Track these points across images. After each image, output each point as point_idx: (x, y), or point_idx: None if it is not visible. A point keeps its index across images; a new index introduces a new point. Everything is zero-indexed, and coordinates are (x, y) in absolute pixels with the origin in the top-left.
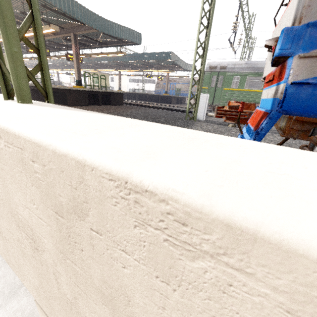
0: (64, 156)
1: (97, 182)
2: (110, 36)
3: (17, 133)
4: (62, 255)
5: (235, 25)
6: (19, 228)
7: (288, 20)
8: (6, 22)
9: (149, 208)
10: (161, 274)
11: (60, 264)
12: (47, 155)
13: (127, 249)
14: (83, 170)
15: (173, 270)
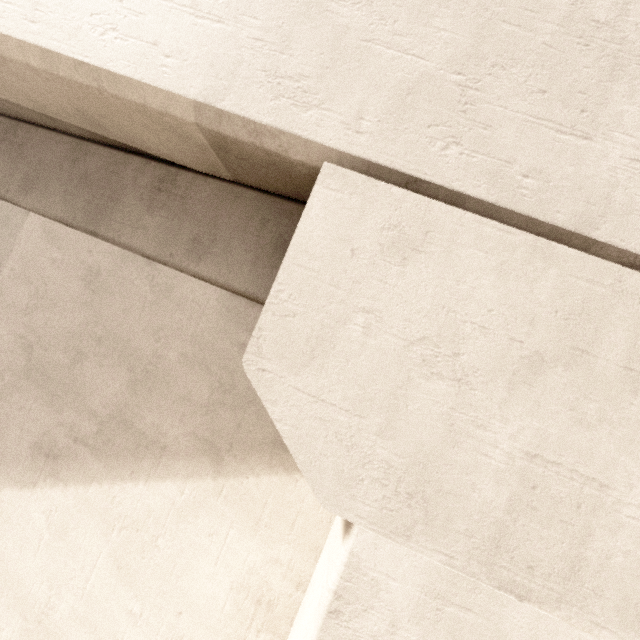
0: None
1: None
2: None
3: None
4: None
5: None
6: None
7: None
8: None
9: None
10: None
11: None
12: None
13: None
14: None
15: None
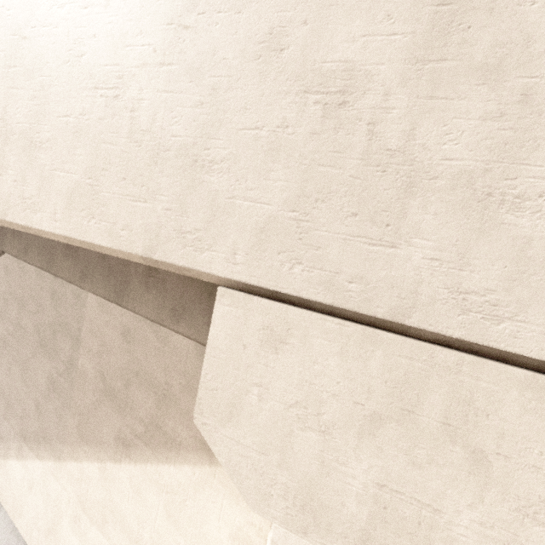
0: None
1: None
2: None
3: None
4: (417, 65)
5: None
6: (304, 95)
7: None
8: None
9: None
10: None
11: (402, 87)
12: None
13: None
14: None
15: None
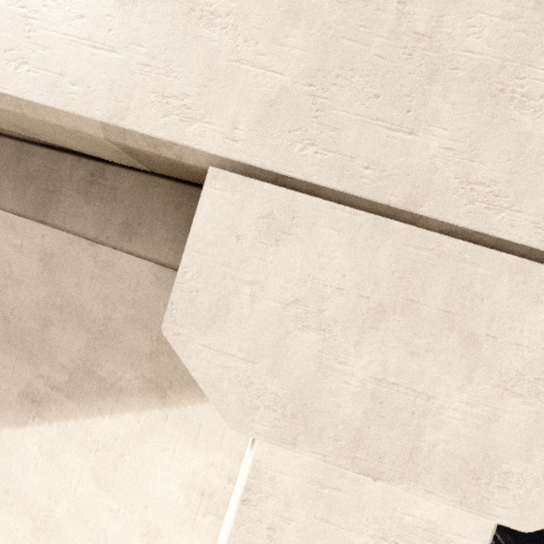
0: None
1: None
2: None
3: None
4: None
5: None
6: None
7: None
8: None
9: None
10: None
11: None
12: None
13: None
14: None
15: None
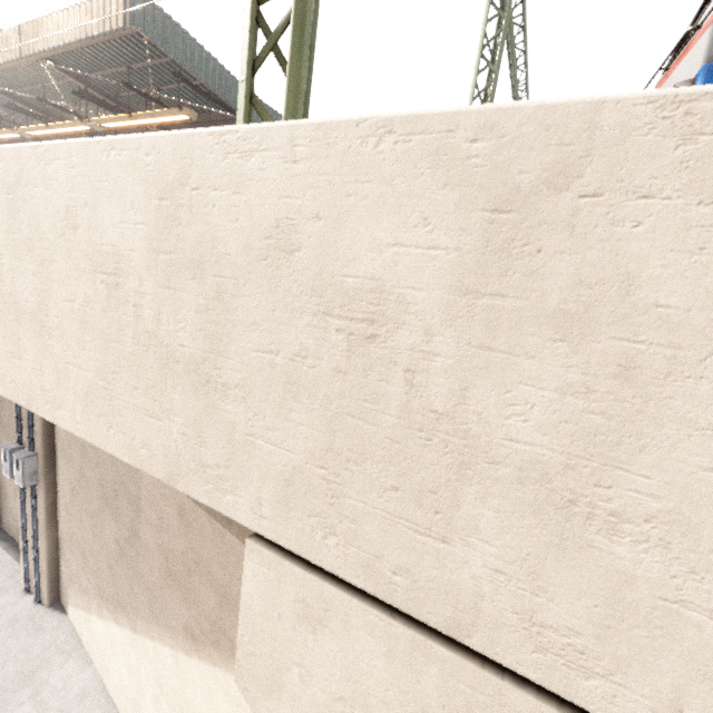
0: (563, 105)
1: (621, 116)
2: None
3: (448, 111)
4: (467, 298)
5: None
6: (323, 317)
7: (689, 72)
8: (304, 34)
9: (707, 113)
10: (708, 193)
11: (448, 326)
12: (521, 117)
13: (652, 190)
14: (599, 110)
15: None
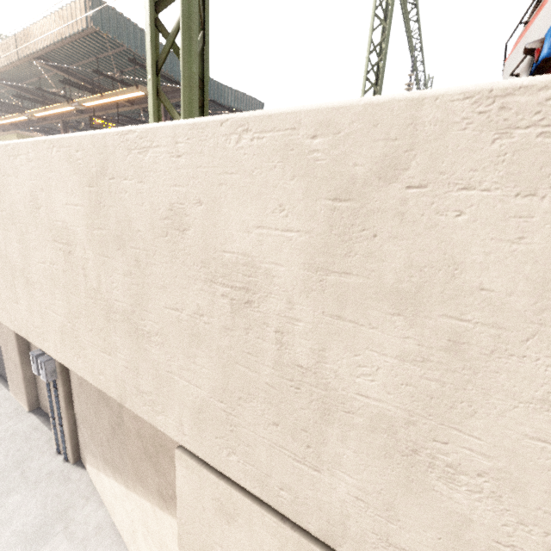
0: (387, 103)
1: (440, 112)
2: (219, 105)
3: (291, 111)
4: (318, 274)
5: (409, 87)
6: (211, 284)
7: (543, 28)
8: (191, 36)
9: (521, 106)
10: (525, 186)
11: (305, 297)
12: (352, 115)
13: (472, 182)
14: (420, 106)
15: (545, 169)
